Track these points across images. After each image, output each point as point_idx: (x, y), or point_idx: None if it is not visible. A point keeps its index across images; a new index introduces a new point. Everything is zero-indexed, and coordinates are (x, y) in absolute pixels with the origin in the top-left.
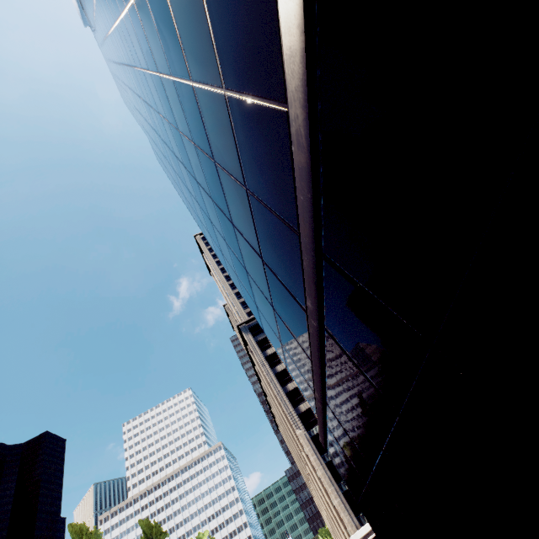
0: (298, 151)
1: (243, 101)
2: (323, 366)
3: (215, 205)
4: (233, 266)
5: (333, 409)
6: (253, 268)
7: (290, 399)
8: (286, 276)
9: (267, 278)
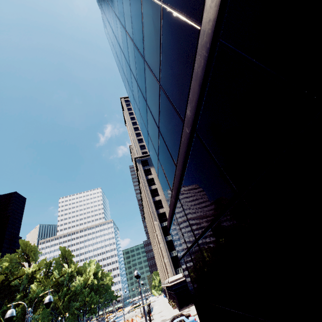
0: None
1: None
2: (184, 170)
3: (134, 48)
4: (139, 104)
5: (182, 202)
6: (152, 97)
7: (155, 205)
8: (175, 91)
9: (160, 102)
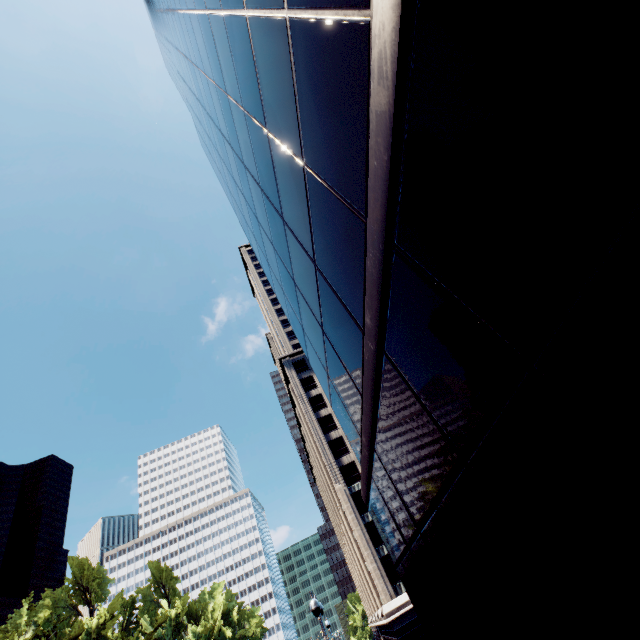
0: (378, 86)
1: (310, 22)
2: (376, 403)
3: (263, 197)
4: (280, 279)
5: (381, 457)
6: (303, 278)
7: (333, 449)
8: (343, 284)
9: (319, 290)
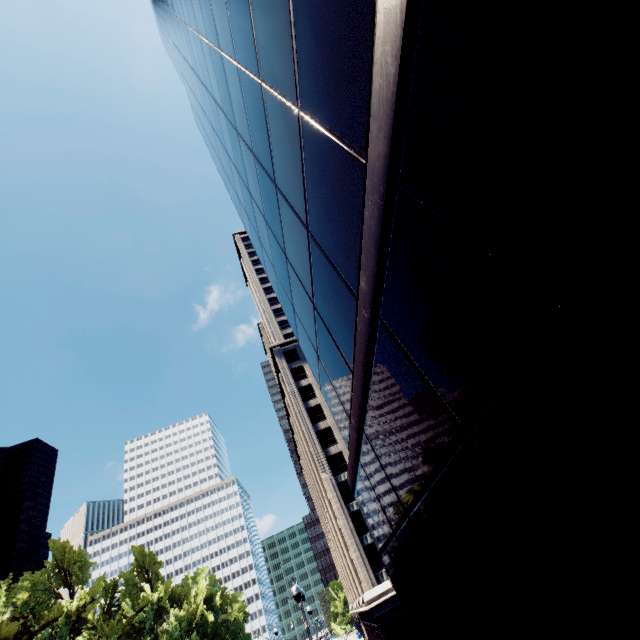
0: None
1: None
2: (368, 380)
3: (256, 164)
4: (271, 256)
5: (370, 438)
6: (295, 249)
7: (320, 439)
8: (337, 247)
9: (311, 259)
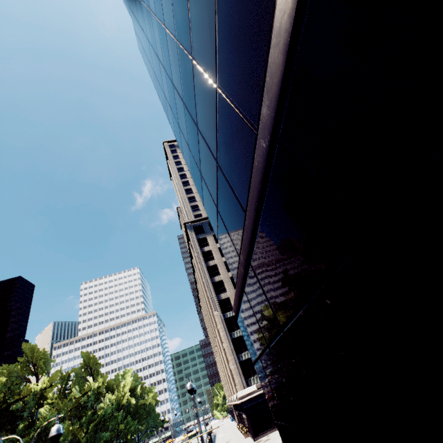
0: None
1: None
2: (258, 215)
3: (178, 48)
4: (187, 135)
5: (256, 269)
6: (205, 115)
7: (215, 288)
8: (242, 84)
9: (217, 116)
